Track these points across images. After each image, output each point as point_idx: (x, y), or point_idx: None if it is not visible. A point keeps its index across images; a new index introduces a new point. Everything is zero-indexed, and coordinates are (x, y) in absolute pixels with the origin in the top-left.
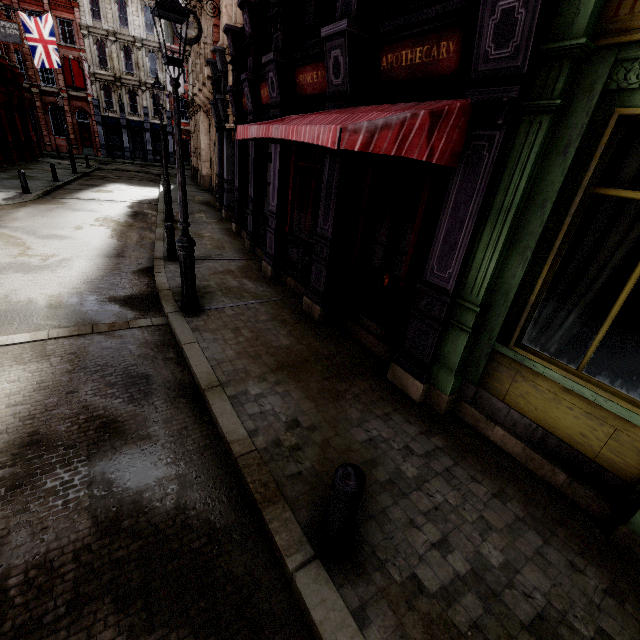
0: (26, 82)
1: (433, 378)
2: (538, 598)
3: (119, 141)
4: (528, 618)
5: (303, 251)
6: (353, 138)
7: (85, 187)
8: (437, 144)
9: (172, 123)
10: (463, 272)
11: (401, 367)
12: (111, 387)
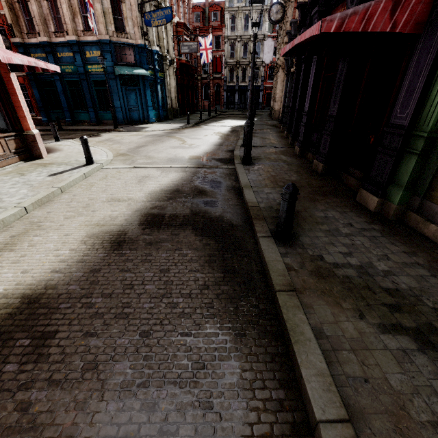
0: (196, 74)
1: (387, 195)
2: (402, 285)
3: (233, 99)
4: (387, 287)
5: (320, 133)
6: (330, 25)
7: (212, 121)
8: (400, 18)
9: (263, 84)
10: (419, 110)
11: (366, 190)
12: (205, 183)
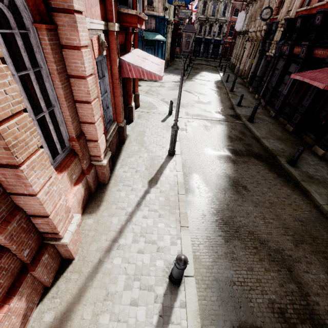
0: None
1: None
2: None
3: (199, 49)
4: None
5: (291, 109)
6: (327, 87)
7: (195, 74)
8: None
9: (224, 39)
10: None
11: (318, 146)
12: (237, 132)
